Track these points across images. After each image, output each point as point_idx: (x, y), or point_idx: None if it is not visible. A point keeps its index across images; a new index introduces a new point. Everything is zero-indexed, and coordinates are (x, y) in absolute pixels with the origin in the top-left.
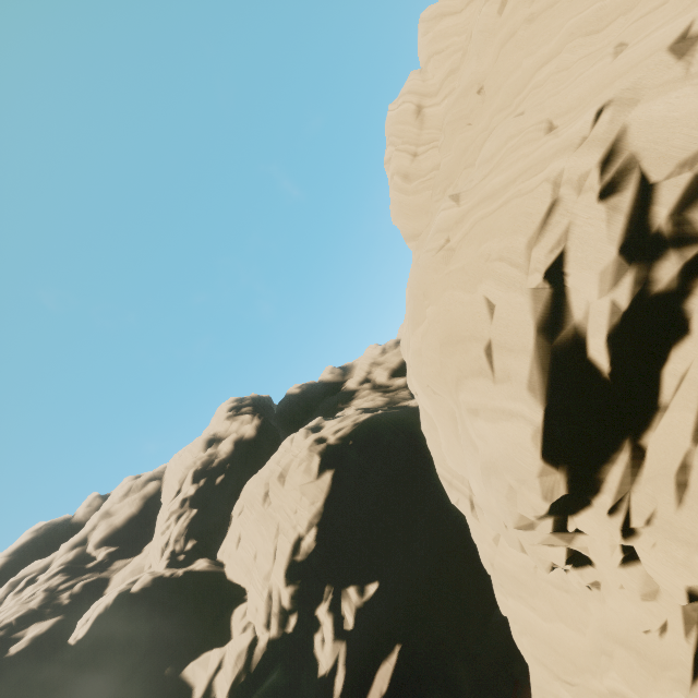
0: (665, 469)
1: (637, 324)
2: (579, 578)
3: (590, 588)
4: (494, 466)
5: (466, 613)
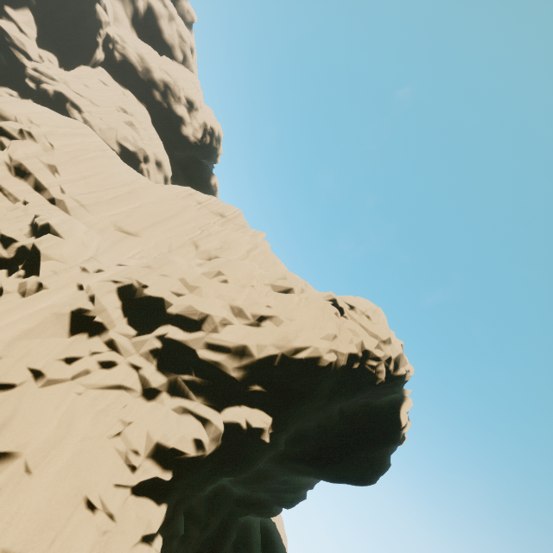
0: None
1: None
2: None
3: None
4: None
5: None
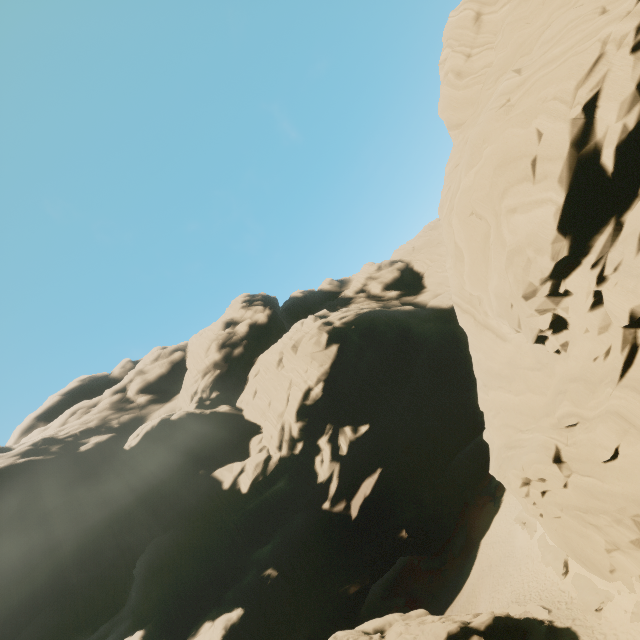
0: (634, 230)
1: (636, 142)
2: (555, 341)
3: (559, 353)
4: (519, 248)
5: (433, 455)
